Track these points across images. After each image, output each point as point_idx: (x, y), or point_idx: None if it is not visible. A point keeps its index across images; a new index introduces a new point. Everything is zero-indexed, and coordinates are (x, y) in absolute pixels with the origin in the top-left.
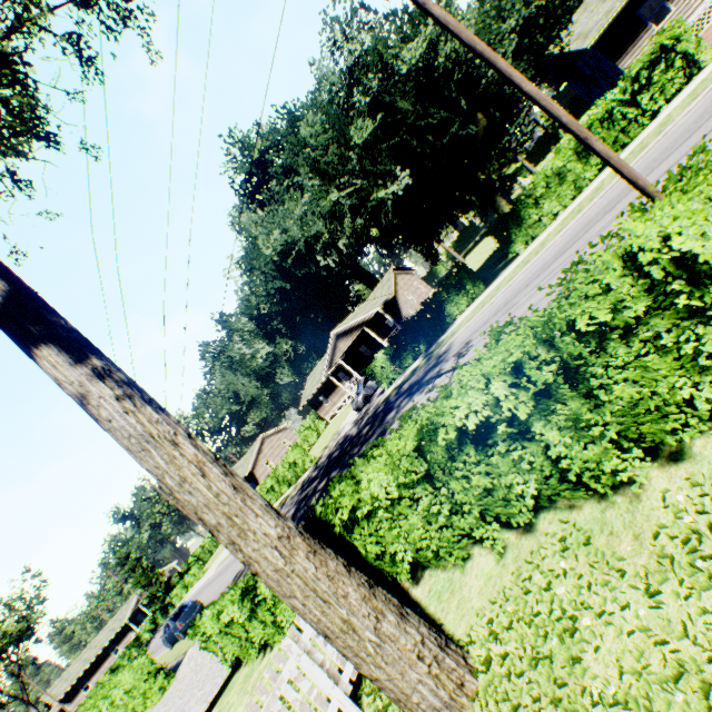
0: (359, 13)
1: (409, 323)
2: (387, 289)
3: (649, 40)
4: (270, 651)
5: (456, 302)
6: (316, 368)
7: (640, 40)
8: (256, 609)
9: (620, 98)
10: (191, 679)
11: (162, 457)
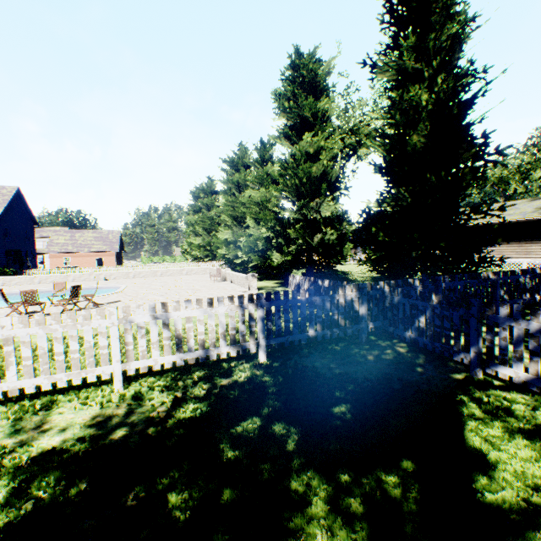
0: None
1: None
2: None
3: None
4: None
5: None
6: None
7: None
8: None
9: None
10: None
11: None
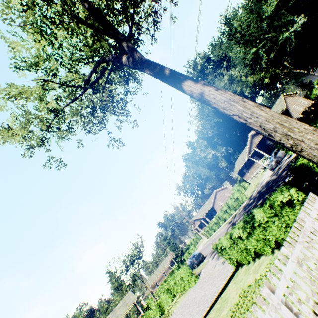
0: None
1: (306, 111)
2: (280, 106)
3: None
4: (258, 259)
5: None
6: (239, 157)
7: None
8: (252, 231)
9: None
10: (209, 277)
11: (240, 106)
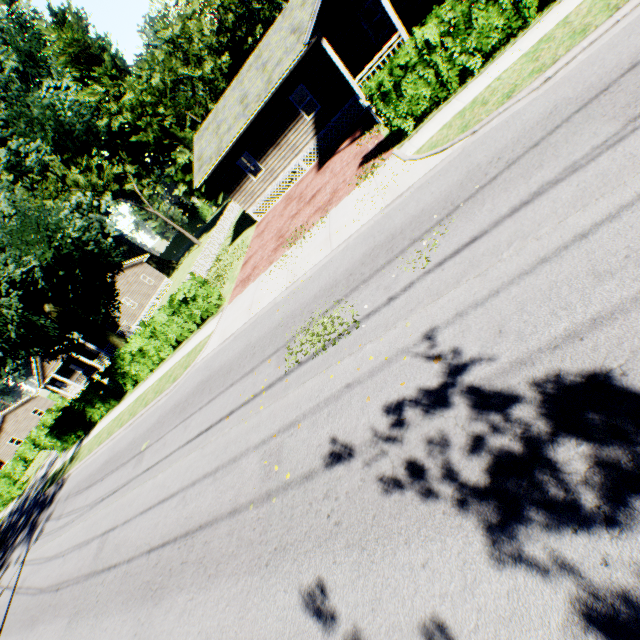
0: None
1: (59, 421)
2: None
3: (251, 186)
4: None
5: (94, 412)
6: None
7: (245, 184)
8: None
9: (165, 318)
10: None
11: None
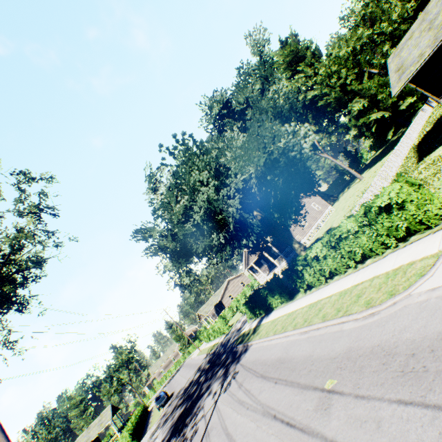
0: (162, 168)
1: (250, 298)
2: None
3: None
4: None
5: (272, 300)
6: None
7: None
8: None
9: (353, 227)
10: None
11: None
